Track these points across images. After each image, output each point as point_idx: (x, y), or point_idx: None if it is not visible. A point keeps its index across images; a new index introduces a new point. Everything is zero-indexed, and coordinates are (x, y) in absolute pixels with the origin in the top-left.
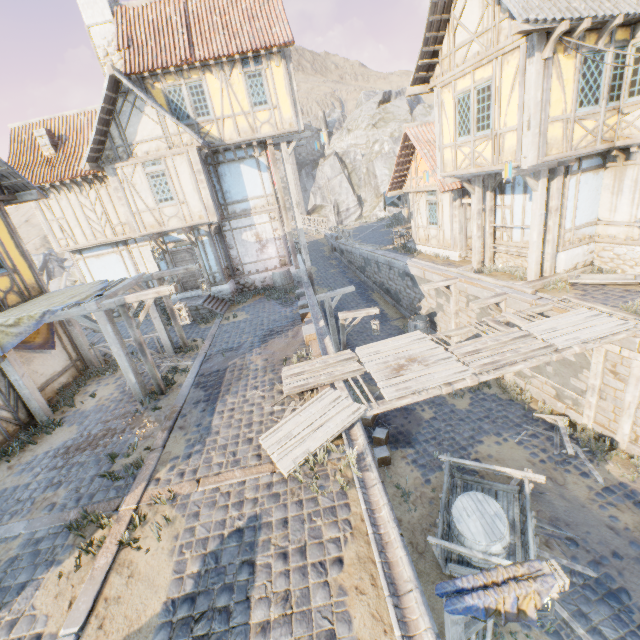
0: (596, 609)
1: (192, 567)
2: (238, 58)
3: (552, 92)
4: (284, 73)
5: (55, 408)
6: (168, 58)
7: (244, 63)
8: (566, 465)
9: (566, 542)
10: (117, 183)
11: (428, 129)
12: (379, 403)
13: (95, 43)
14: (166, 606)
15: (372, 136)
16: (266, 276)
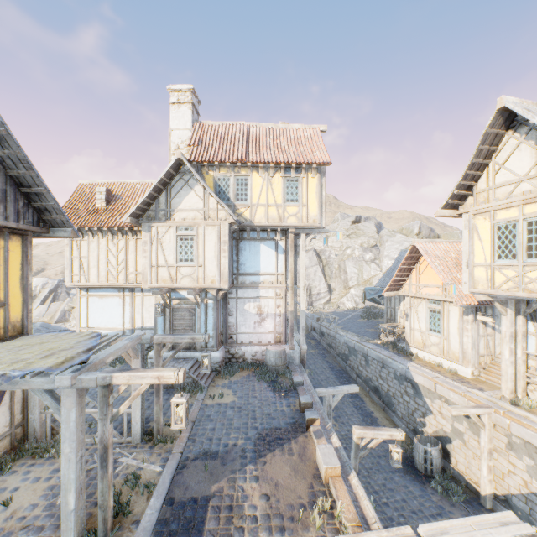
0: None
1: None
2: (283, 166)
3: None
4: (317, 182)
5: None
6: (226, 156)
7: (286, 170)
8: None
9: None
10: (148, 238)
11: (435, 246)
12: None
13: (172, 140)
14: None
15: (345, 243)
16: (258, 350)
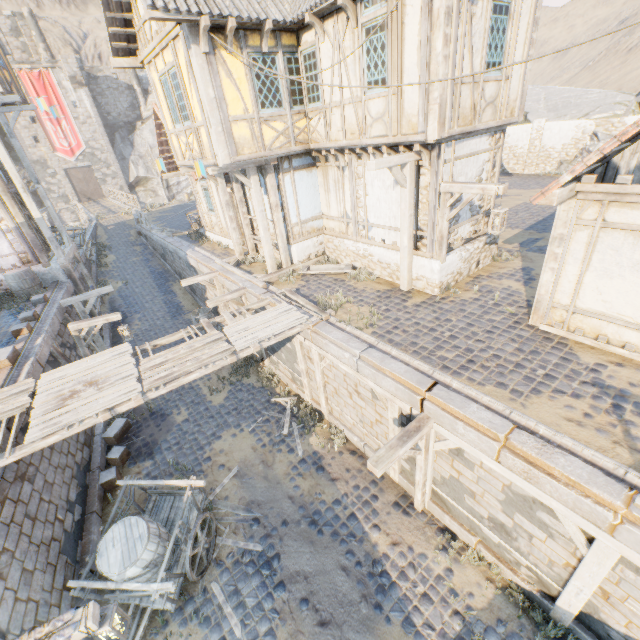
0: (250, 582)
1: None
2: None
3: (226, 90)
4: None
5: None
6: None
7: None
8: (281, 445)
9: (252, 523)
10: None
11: None
12: (17, 449)
13: None
14: None
15: None
16: (2, 278)
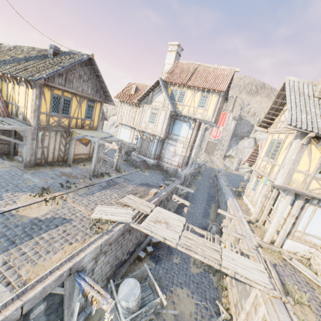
0: None
1: (48, 216)
2: (201, 89)
3: (302, 159)
4: (216, 100)
5: (74, 162)
6: (179, 81)
7: (203, 91)
8: None
9: None
10: (141, 110)
11: None
12: (137, 224)
13: (164, 68)
14: (35, 217)
15: None
16: (169, 166)
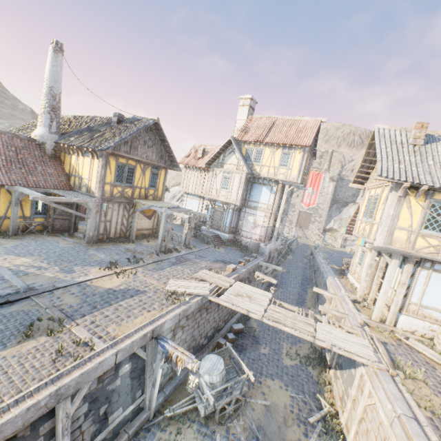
0: None
1: (122, 287)
2: (281, 145)
3: (402, 213)
4: (301, 156)
5: (137, 238)
6: (254, 138)
7: (284, 148)
8: (302, 423)
9: (254, 436)
10: (211, 175)
11: None
12: (216, 297)
13: (236, 125)
14: (110, 288)
15: None
16: (249, 241)
